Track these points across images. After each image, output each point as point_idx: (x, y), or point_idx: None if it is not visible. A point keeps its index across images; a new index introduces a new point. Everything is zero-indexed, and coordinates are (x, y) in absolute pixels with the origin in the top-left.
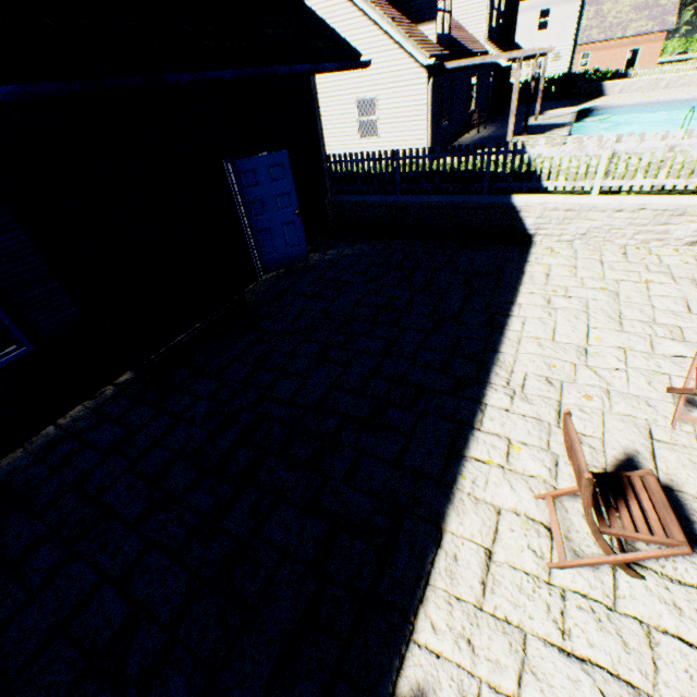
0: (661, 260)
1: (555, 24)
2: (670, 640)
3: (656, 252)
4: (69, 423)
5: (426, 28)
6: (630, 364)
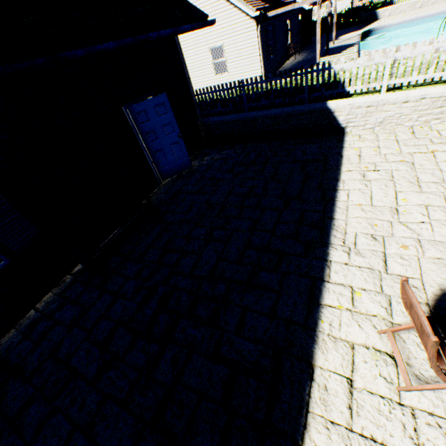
0: (440, 134)
1: None
2: None
3: (435, 128)
4: (43, 306)
5: None
6: (431, 217)
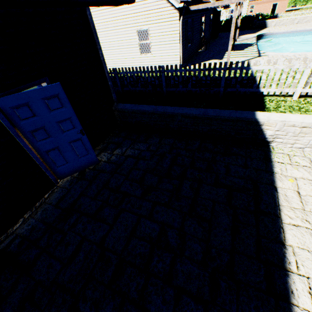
0: None
1: None
2: None
3: None
4: None
5: None
6: None
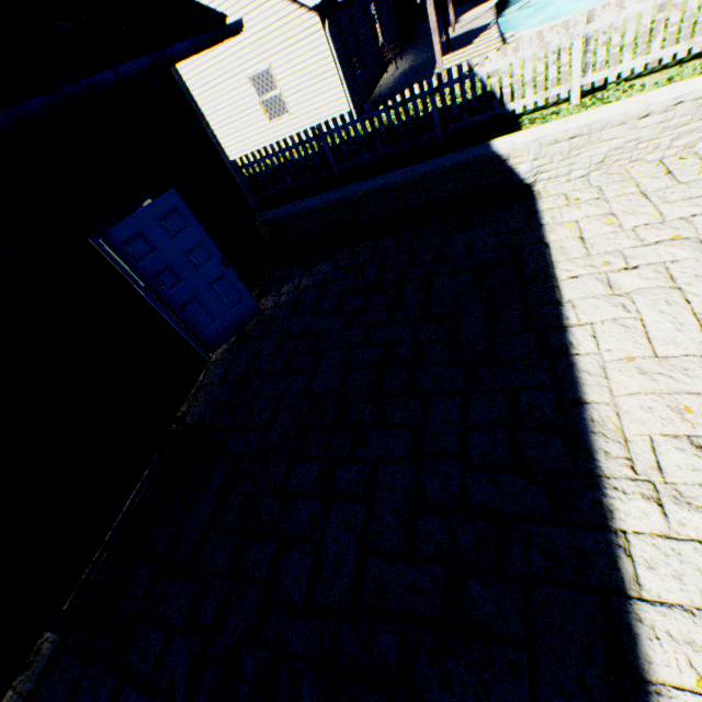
0: None
1: None
2: None
3: None
4: None
5: None
6: None
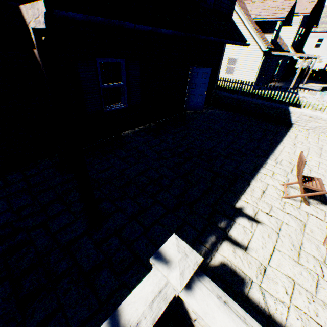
0: None
1: (324, 46)
2: (313, 217)
3: None
4: (126, 134)
5: (267, 36)
6: (320, 166)
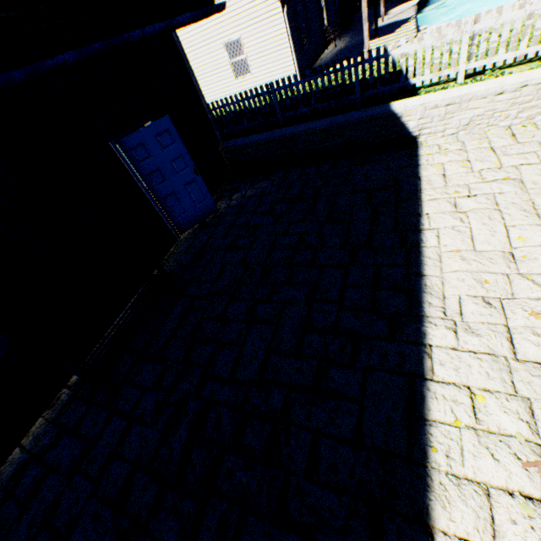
0: None
1: None
2: None
3: None
4: (32, 441)
5: None
6: None
